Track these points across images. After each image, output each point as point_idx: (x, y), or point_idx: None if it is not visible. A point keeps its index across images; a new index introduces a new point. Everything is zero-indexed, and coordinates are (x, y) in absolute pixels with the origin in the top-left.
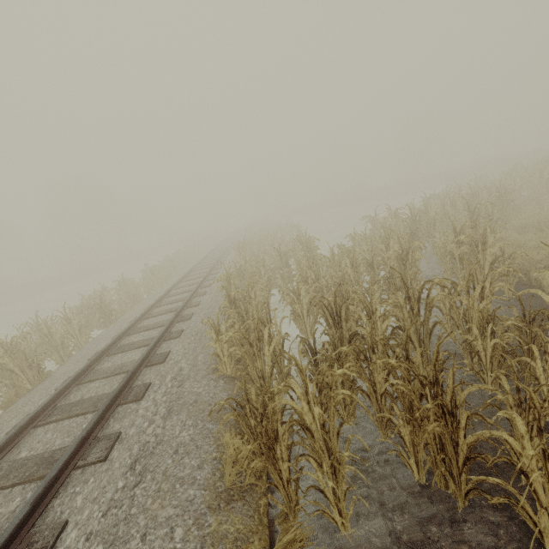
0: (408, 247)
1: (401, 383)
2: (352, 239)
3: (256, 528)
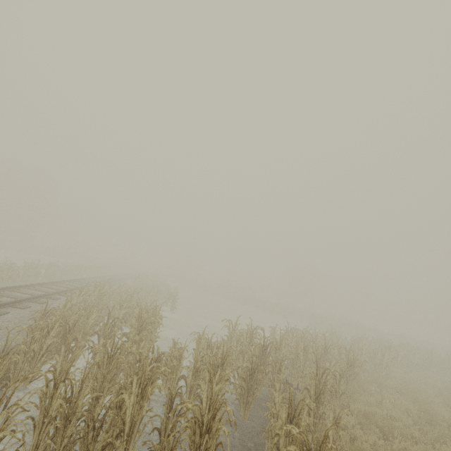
0: (218, 406)
1: None
2: (198, 339)
3: None
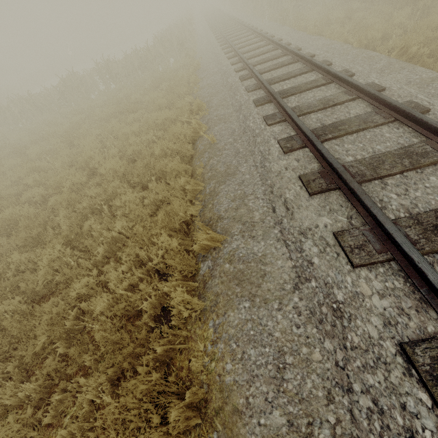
0: None
1: None
2: None
3: None
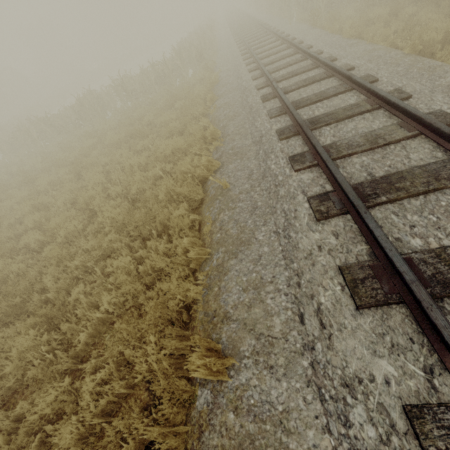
0: None
1: None
2: None
3: None
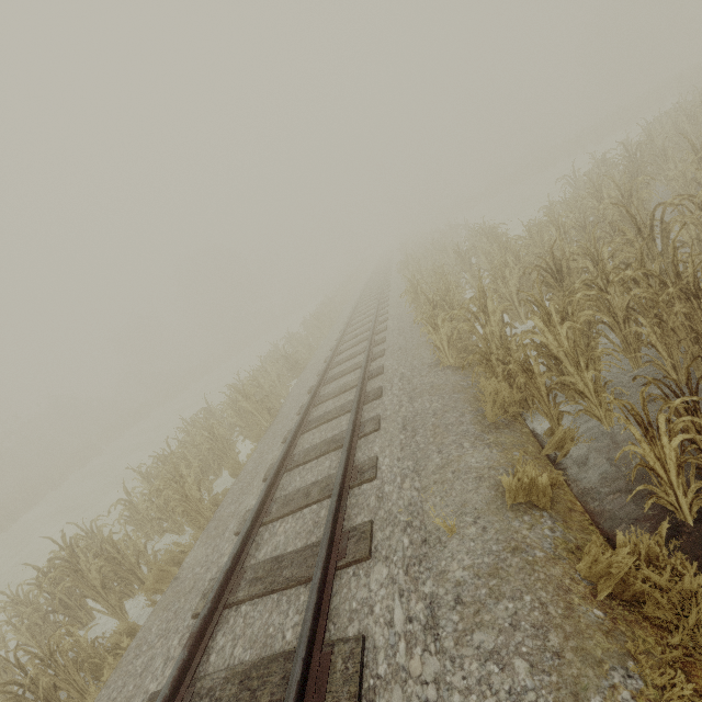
0: (630, 188)
1: (642, 290)
2: (549, 212)
3: (527, 442)
